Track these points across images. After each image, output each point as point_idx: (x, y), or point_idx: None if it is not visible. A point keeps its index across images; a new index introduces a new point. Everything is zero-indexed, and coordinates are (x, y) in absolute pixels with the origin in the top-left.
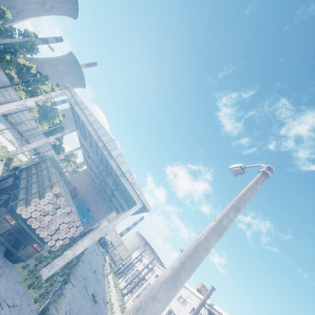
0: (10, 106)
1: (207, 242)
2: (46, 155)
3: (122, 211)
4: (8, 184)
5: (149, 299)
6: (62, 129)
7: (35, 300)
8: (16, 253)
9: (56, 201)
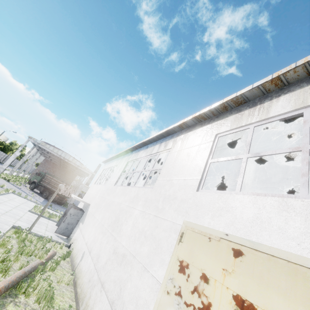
0: (10, 159)
1: None
2: (40, 172)
3: (83, 175)
4: (43, 189)
5: None
6: None
7: None
8: (63, 202)
9: (66, 187)
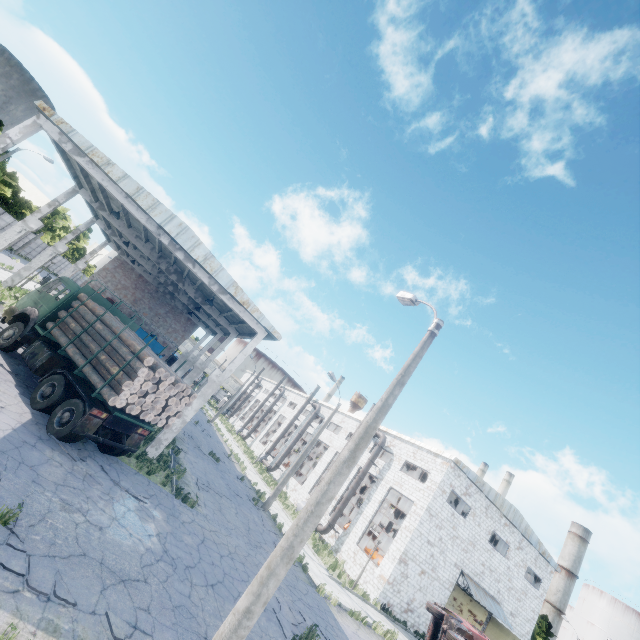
0: None
1: (376, 423)
2: (64, 280)
3: (221, 330)
4: (44, 358)
5: (336, 475)
6: (8, 158)
7: (163, 484)
8: (124, 447)
9: (155, 375)
